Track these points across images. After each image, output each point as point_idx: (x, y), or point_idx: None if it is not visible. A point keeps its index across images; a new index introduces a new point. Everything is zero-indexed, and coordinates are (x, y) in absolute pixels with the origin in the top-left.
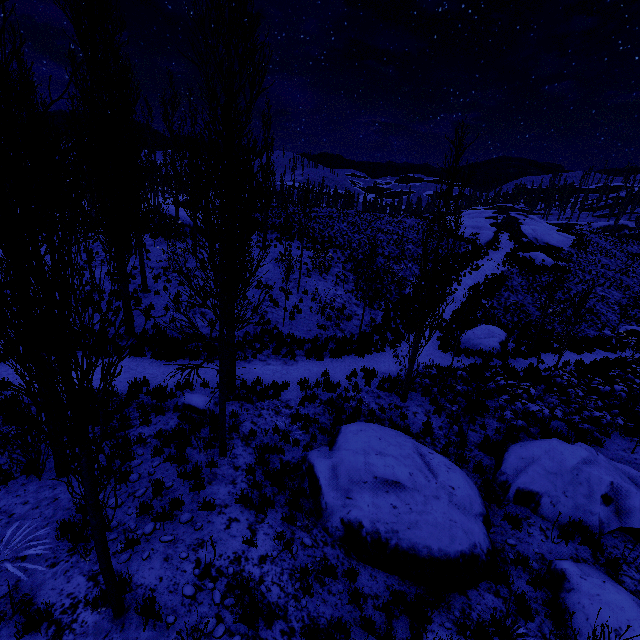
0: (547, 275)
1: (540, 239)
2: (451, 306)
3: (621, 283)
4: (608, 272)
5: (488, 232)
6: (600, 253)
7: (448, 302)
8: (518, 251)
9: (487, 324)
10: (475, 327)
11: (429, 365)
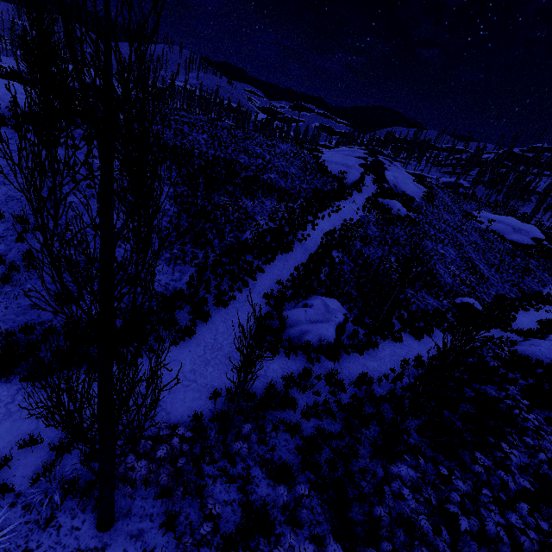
0: (399, 226)
1: (399, 187)
2: (297, 258)
3: (457, 241)
4: (448, 228)
5: (356, 172)
6: (444, 208)
7: (295, 252)
8: (379, 196)
9: (329, 291)
10: (314, 294)
11: (214, 390)
